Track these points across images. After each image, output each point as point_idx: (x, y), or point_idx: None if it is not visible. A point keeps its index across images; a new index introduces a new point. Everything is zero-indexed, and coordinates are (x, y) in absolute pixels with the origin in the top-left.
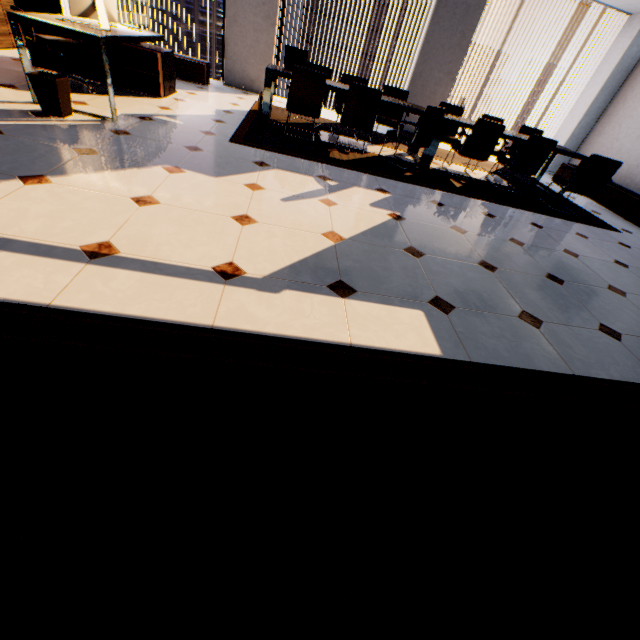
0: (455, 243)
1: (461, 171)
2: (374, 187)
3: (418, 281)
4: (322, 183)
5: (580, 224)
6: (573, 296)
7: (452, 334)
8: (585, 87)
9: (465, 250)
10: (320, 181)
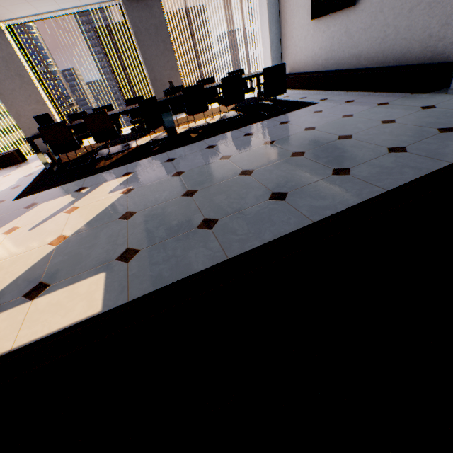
0: (169, 187)
1: (204, 123)
2: (121, 174)
3: (117, 242)
4: (76, 195)
5: (286, 114)
6: (257, 180)
7: (123, 281)
8: (261, 27)
9: (176, 189)
10: (75, 194)
